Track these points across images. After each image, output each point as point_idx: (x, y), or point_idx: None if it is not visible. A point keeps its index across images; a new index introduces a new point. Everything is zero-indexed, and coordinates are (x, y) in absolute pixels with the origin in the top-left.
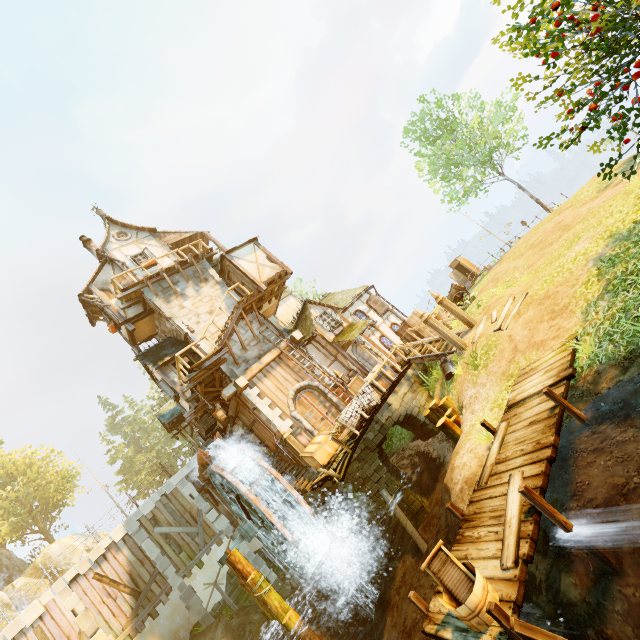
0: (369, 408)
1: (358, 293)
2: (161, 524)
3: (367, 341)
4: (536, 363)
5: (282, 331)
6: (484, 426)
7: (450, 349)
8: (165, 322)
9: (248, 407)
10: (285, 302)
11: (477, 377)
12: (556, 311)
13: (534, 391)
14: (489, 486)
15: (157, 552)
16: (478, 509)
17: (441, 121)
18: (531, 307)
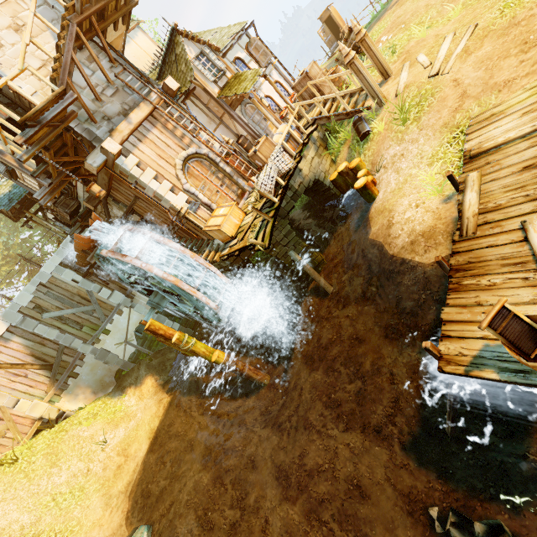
0: (281, 174)
1: (236, 31)
2: (49, 310)
3: (255, 100)
4: (499, 107)
5: (148, 76)
6: (450, 178)
7: (363, 106)
8: None
9: (128, 181)
10: (132, 39)
11: (404, 133)
12: (531, 41)
13: (517, 135)
14: (482, 236)
15: (55, 333)
16: (474, 259)
17: None
18: (487, 41)
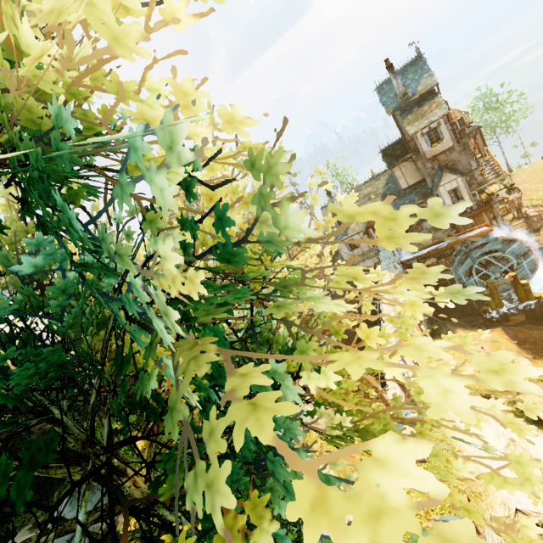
0: None
1: None
2: None
3: None
4: None
5: None
6: None
7: None
8: (452, 153)
9: (495, 215)
10: None
11: None
12: None
13: None
14: None
15: None
16: None
17: (502, 101)
18: None
